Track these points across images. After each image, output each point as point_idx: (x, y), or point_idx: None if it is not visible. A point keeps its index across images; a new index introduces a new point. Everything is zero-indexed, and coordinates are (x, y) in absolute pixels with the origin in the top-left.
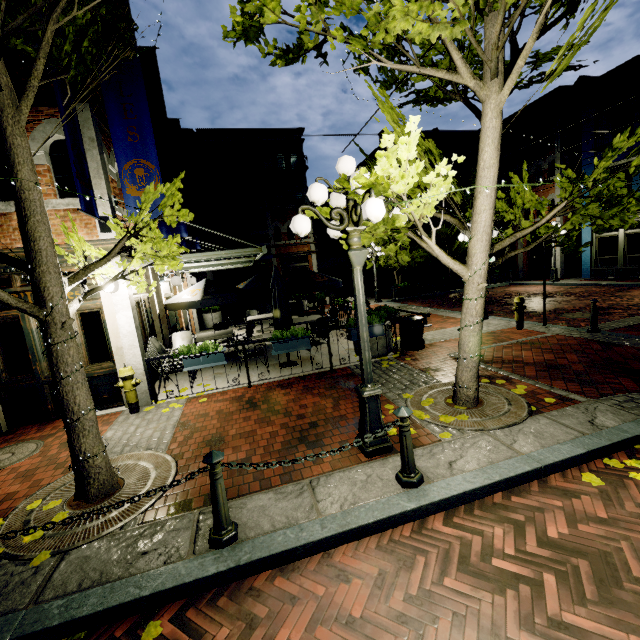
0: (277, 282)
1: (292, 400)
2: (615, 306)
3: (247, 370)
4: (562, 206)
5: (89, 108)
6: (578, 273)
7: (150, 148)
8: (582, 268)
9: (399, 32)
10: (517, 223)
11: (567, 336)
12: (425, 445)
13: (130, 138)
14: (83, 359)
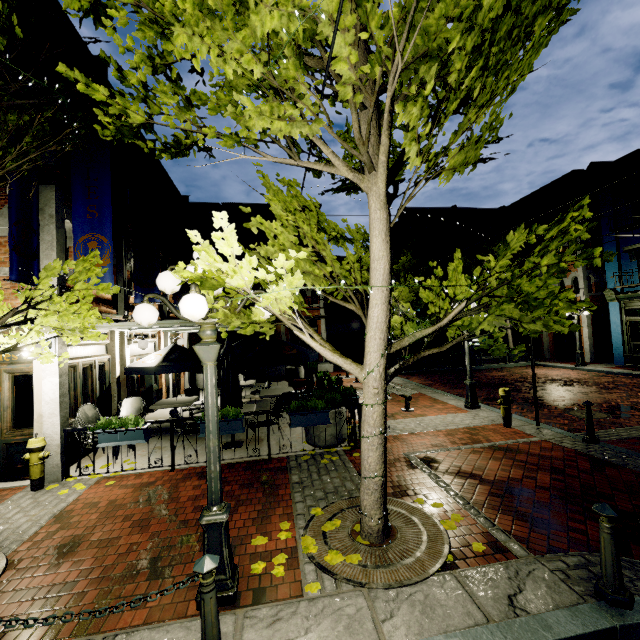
0: (227, 355)
1: (196, 497)
2: (638, 406)
3: (172, 451)
4: (463, 306)
5: (55, 190)
6: (613, 357)
7: (107, 224)
8: (614, 353)
9: (260, 129)
10: (443, 316)
11: (556, 444)
12: (280, 600)
13: (89, 215)
14: (6, 423)
